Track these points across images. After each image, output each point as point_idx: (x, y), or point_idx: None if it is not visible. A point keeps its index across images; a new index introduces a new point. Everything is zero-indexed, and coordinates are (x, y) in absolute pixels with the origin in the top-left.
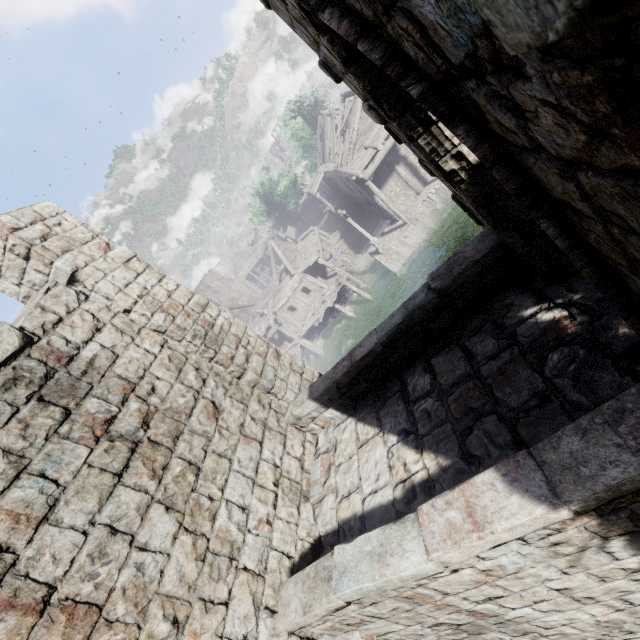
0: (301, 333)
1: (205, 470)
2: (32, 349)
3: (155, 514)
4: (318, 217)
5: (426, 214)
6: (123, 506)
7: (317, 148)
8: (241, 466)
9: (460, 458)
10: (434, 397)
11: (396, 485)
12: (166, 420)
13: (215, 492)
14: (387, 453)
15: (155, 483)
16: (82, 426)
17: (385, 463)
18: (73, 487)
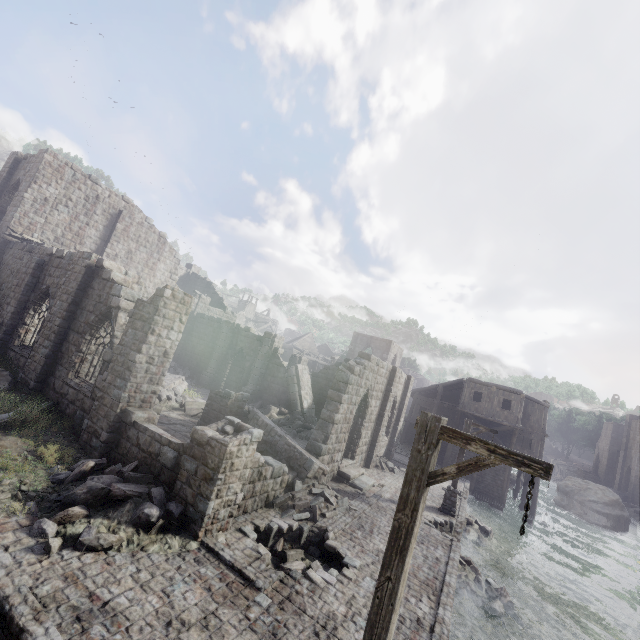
0: None
1: None
2: None
3: None
4: None
5: None
6: None
7: None
8: None
9: None
10: None
11: None
12: None
13: None
14: None
15: None
16: None
17: None
18: None
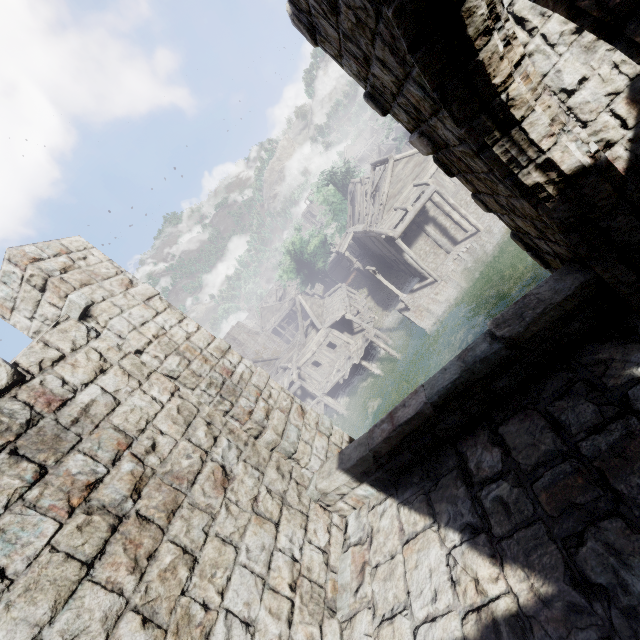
0: (325, 390)
1: (203, 562)
2: (20, 389)
3: (126, 630)
4: (345, 275)
5: (457, 272)
6: (85, 615)
7: (347, 212)
8: (249, 558)
9: (570, 585)
10: (510, 481)
11: (465, 614)
12: (163, 488)
13: (212, 597)
14: (446, 558)
15: (134, 579)
16: (56, 491)
17: (445, 574)
18: (23, 581)
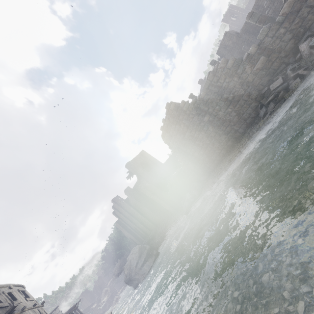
0: None
1: None
2: None
3: None
4: None
5: None
6: None
7: None
8: None
9: None
10: None
11: None
12: None
13: None
14: None
15: None
16: None
17: None
18: None
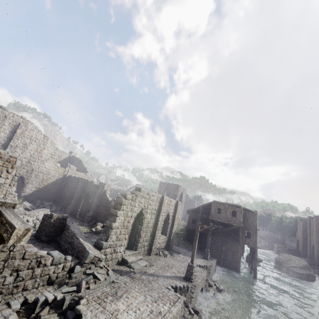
0: None
1: None
2: None
3: None
4: None
5: None
6: None
7: None
8: None
9: None
10: None
11: None
12: None
13: None
14: None
15: None
16: None
17: None
18: None
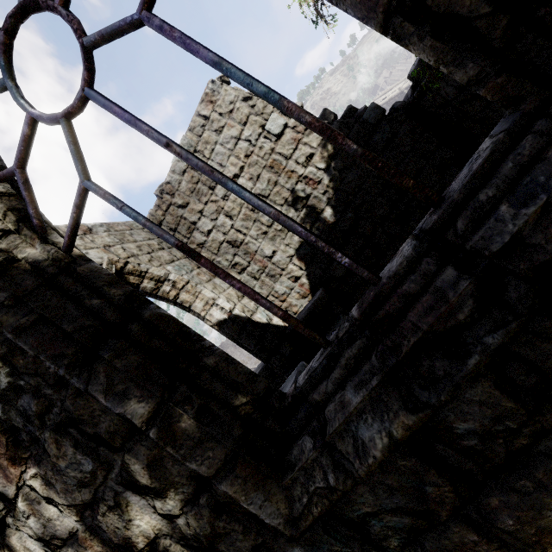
0: None
1: None
2: None
3: None
4: None
5: None
6: None
7: None
8: None
9: None
10: None
11: None
12: None
13: None
14: None
15: None
16: None
17: None
18: None
